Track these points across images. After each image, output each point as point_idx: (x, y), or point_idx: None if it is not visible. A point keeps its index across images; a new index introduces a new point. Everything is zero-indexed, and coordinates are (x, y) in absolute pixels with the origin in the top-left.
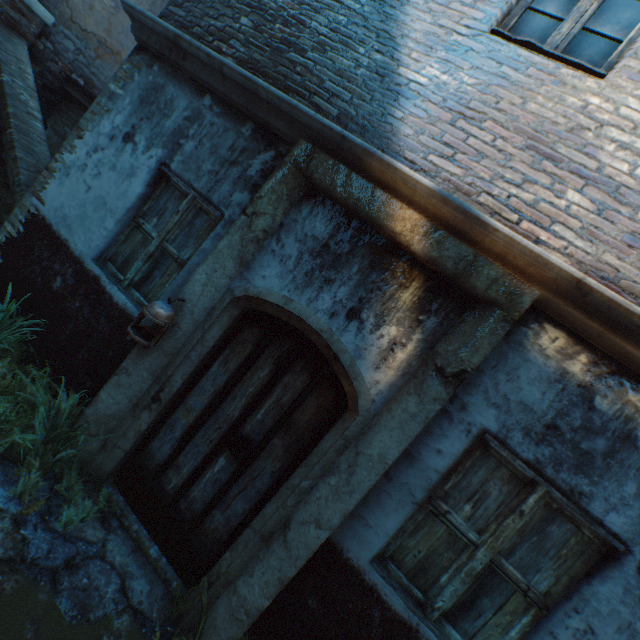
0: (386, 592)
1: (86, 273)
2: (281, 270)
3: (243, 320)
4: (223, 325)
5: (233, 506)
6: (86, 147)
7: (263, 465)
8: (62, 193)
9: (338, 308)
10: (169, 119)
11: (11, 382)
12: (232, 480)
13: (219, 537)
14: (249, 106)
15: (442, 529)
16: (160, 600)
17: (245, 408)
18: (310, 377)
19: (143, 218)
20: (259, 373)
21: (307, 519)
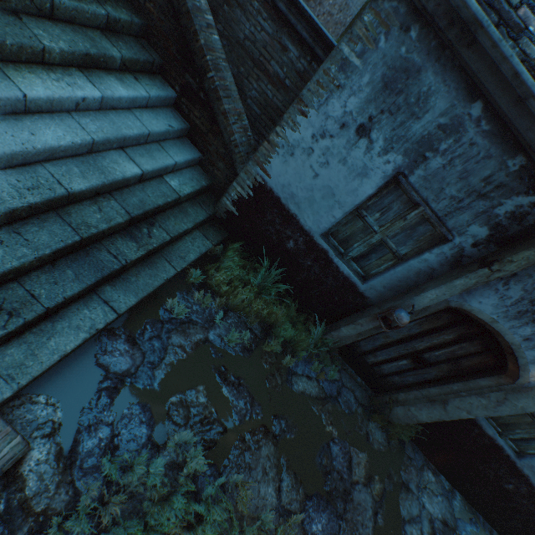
0: (485, 428)
1: (315, 245)
2: (497, 303)
3: (443, 309)
4: (429, 311)
5: (406, 378)
6: (310, 128)
7: (431, 371)
8: (287, 171)
9: (533, 337)
10: (417, 121)
11: (285, 312)
12: (410, 371)
13: (395, 384)
14: (534, 146)
15: (529, 419)
16: (365, 398)
17: (427, 347)
18: (482, 349)
19: (365, 210)
20: (444, 336)
21: (461, 408)
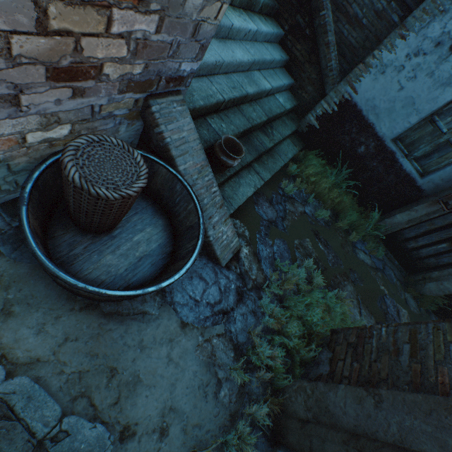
0: None
1: (384, 148)
2: None
3: None
4: None
5: (442, 259)
6: (406, 49)
7: None
8: (374, 87)
9: None
10: None
11: (348, 203)
12: (447, 253)
13: (429, 265)
14: None
15: None
16: (400, 276)
17: None
18: None
19: (438, 116)
20: None
21: None
